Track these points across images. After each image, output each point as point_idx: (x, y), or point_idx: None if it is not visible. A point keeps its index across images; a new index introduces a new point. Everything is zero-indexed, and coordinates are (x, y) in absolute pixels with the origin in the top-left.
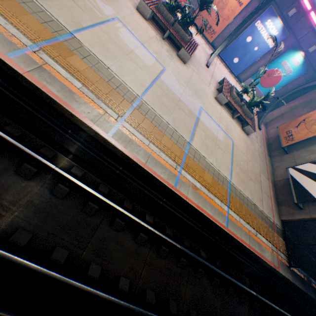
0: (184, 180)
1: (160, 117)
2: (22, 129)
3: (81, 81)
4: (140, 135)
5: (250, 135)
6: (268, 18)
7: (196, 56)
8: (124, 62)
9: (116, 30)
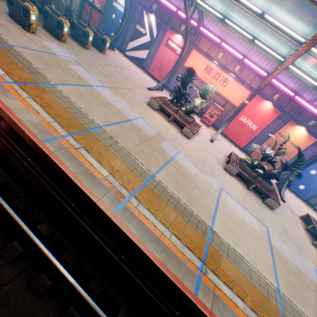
0: None
1: (303, 315)
2: None
3: (240, 296)
4: None
5: None
6: None
7: None
8: (246, 240)
9: (225, 202)
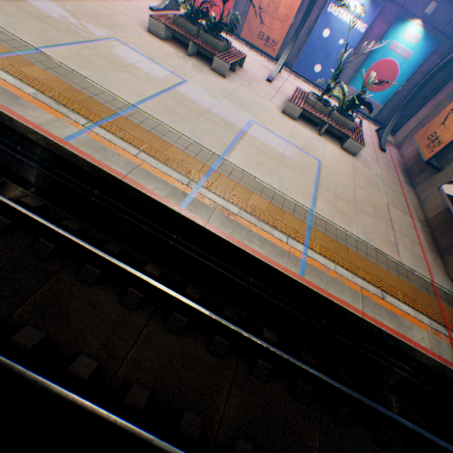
0: (204, 201)
1: (167, 127)
2: None
3: (36, 88)
4: (125, 143)
5: (360, 156)
6: None
7: (248, 72)
8: (114, 74)
9: (109, 48)
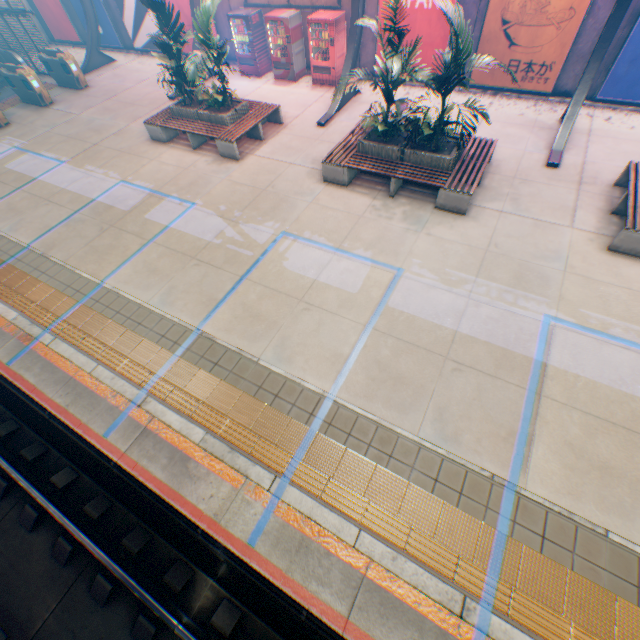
0: None
1: (390, 427)
2: (150, 529)
3: (204, 424)
4: (331, 512)
5: None
6: None
7: (502, 164)
8: (292, 324)
9: (279, 261)
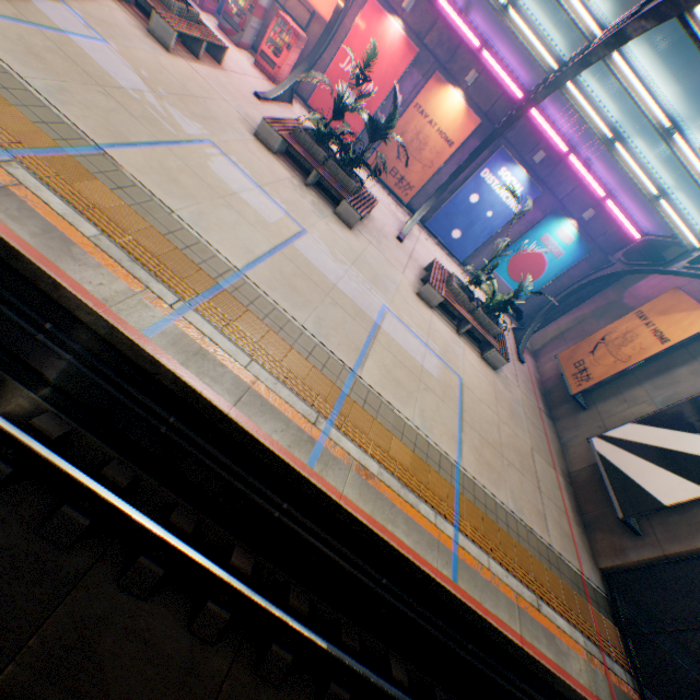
0: (337, 452)
1: (285, 314)
2: None
3: (99, 225)
4: (230, 342)
5: (500, 370)
6: (501, 165)
7: (376, 221)
8: (212, 208)
9: (204, 158)
